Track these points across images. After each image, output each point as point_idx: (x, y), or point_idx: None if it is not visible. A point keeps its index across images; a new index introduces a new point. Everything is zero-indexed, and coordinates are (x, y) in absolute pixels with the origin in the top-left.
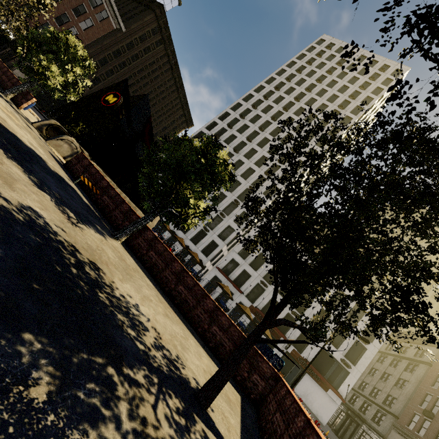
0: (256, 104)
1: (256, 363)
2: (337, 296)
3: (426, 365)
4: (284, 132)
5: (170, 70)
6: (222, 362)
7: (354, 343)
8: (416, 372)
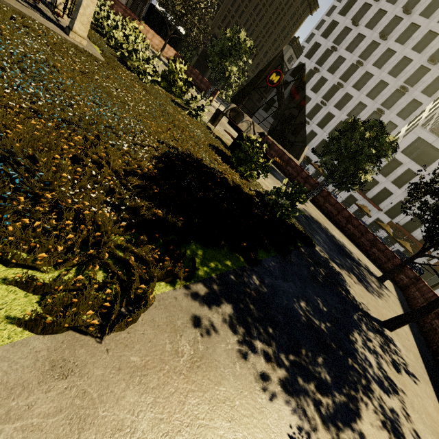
0: None
1: (403, 270)
2: None
3: None
4: None
5: None
6: (379, 267)
7: None
8: None
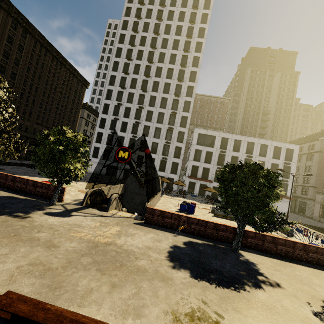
0: (131, 41)
1: None
2: (262, 149)
3: (318, 152)
4: None
5: (47, 52)
6: None
7: (283, 168)
8: (314, 159)
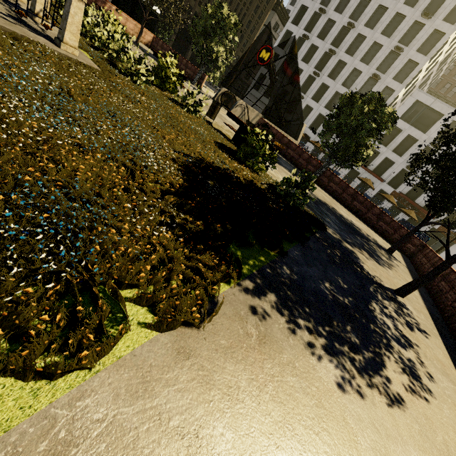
0: None
1: (409, 239)
2: None
3: None
4: (443, 137)
5: None
6: (386, 239)
7: None
8: None
